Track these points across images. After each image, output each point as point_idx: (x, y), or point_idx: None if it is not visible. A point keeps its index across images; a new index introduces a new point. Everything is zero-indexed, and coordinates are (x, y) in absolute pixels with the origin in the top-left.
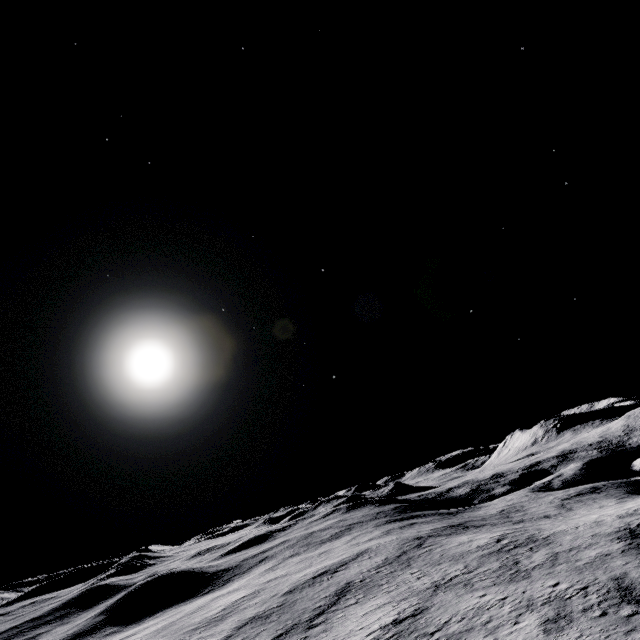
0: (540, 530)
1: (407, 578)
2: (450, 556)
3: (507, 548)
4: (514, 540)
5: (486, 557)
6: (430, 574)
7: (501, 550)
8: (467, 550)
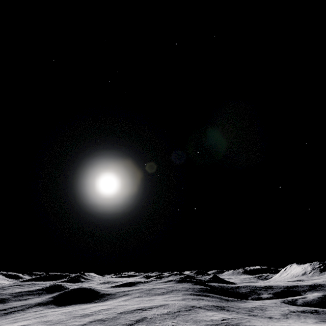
0: (247, 321)
1: (168, 323)
2: (195, 320)
3: (221, 325)
4: (229, 322)
5: (208, 325)
6: (179, 325)
7: (218, 325)
8: (204, 319)
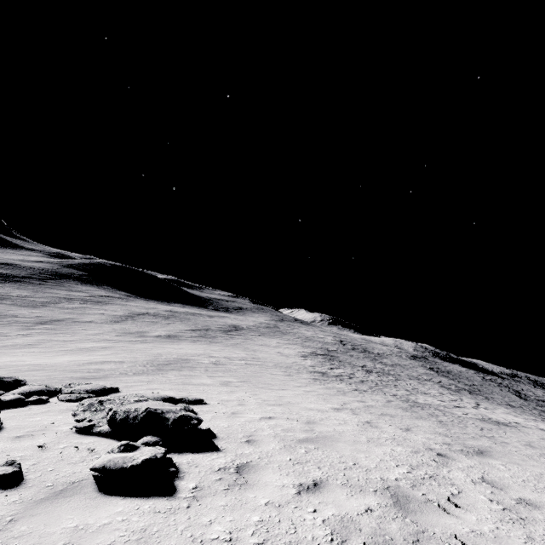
0: None
1: None
2: None
3: None
4: None
5: None
6: None
7: None
8: None
